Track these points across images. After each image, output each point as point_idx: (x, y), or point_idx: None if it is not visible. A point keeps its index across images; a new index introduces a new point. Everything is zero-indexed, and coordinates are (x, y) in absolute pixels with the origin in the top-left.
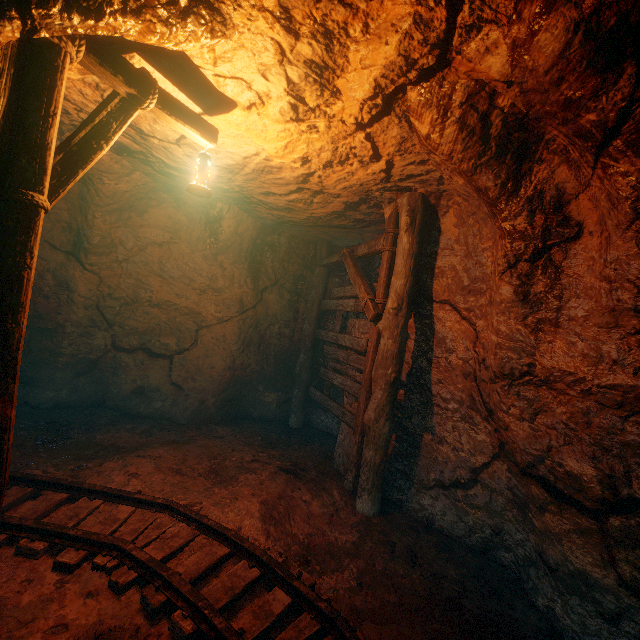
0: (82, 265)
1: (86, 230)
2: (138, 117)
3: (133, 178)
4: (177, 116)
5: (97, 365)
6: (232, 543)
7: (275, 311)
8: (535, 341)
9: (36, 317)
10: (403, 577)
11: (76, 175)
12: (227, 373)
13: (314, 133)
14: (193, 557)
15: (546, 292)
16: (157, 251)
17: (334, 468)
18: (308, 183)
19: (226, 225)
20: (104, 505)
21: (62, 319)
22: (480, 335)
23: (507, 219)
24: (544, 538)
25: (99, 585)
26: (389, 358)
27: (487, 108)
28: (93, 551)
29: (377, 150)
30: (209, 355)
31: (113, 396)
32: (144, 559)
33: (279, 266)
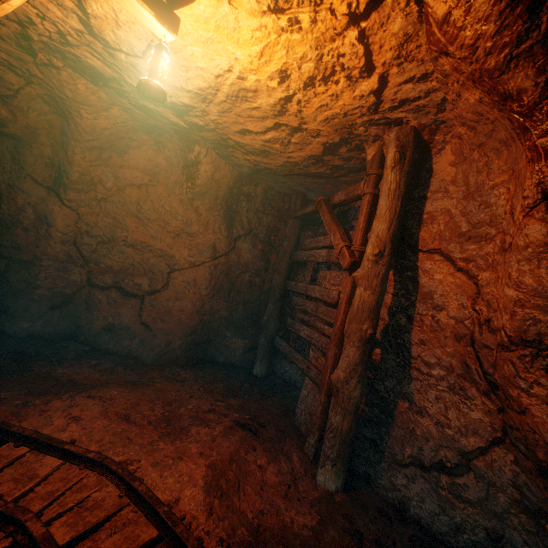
0: (61, 200)
1: (66, 166)
2: (100, 20)
3: (112, 114)
4: None
5: (72, 300)
6: (162, 523)
7: (247, 260)
8: None
9: (15, 248)
10: None
11: None
12: (195, 317)
13: (296, 32)
14: (109, 542)
15: None
16: (135, 192)
17: (295, 426)
18: (286, 114)
19: (203, 170)
20: (30, 454)
21: (40, 252)
22: (483, 290)
23: (547, 133)
24: None
25: None
26: (365, 311)
27: None
28: None
29: (370, 58)
30: (179, 298)
31: (85, 331)
32: (40, 545)
33: (254, 216)
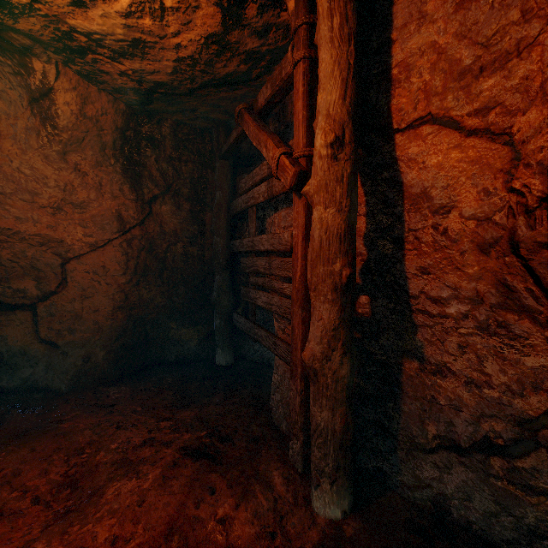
0: None
1: None
2: None
3: None
4: None
5: None
6: None
7: (174, 227)
8: None
9: None
10: None
11: None
12: (119, 315)
13: None
14: None
15: None
16: None
17: (272, 425)
18: None
19: (61, 101)
20: None
21: None
22: (528, 147)
23: None
24: None
25: None
26: (333, 242)
27: None
28: None
29: None
30: (88, 295)
31: None
32: None
33: (168, 167)
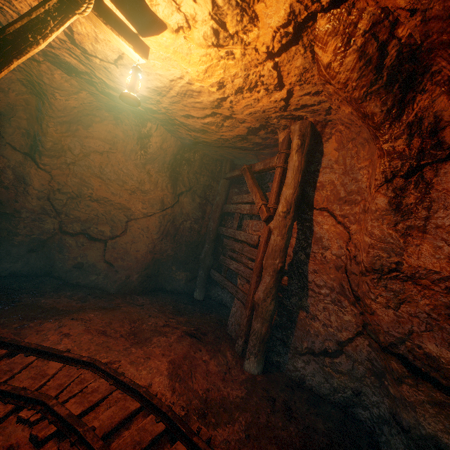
0: (36, 164)
1: (41, 136)
2: (82, 36)
3: (80, 96)
4: (112, 26)
5: (46, 244)
6: (143, 399)
7: (188, 211)
8: (404, 244)
9: None
10: (282, 429)
11: (10, 63)
12: (148, 256)
13: (231, 59)
14: (108, 411)
15: (416, 204)
16: (98, 158)
17: (227, 333)
18: (221, 108)
19: (154, 141)
20: (37, 361)
21: (19, 206)
22: (353, 237)
23: (388, 141)
24: (398, 403)
25: (21, 438)
26: (277, 251)
27: (387, 38)
28: (19, 405)
29: (281, 79)
30: (135, 241)
31: (58, 269)
32: (64, 415)
33: (193, 177)
